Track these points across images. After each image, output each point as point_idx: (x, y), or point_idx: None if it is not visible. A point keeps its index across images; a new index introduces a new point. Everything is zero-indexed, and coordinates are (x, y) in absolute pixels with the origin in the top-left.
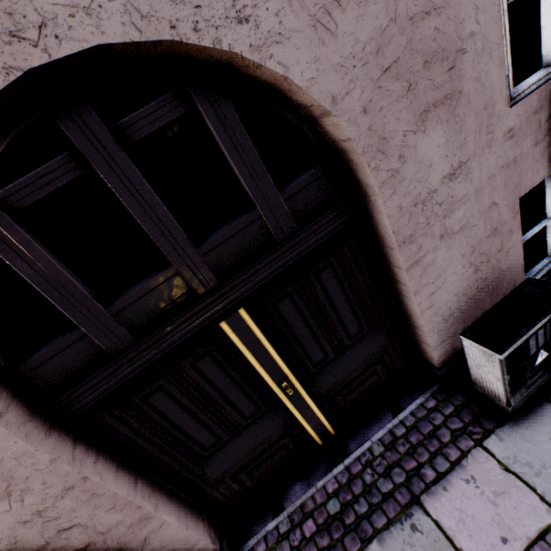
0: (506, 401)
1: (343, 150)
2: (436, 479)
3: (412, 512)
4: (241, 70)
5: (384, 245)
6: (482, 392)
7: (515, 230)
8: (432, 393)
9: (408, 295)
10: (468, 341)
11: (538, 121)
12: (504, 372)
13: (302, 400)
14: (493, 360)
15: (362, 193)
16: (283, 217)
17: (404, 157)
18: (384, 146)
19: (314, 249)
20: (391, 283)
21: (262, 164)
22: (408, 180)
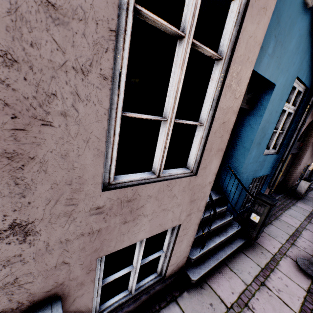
0: (302, 195)
1: (306, 142)
2: (295, 202)
3: (294, 205)
4: (312, 127)
5: (298, 159)
6: (296, 194)
7: (302, 170)
8: (285, 193)
9: (295, 170)
10: (303, 181)
11: (311, 155)
12: (307, 187)
13: (278, 179)
14: (307, 184)
15: (302, 149)
16: (299, 145)
17: (310, 148)
18: (311, 145)
19: (295, 153)
20: (291, 167)
21: (303, 137)
22: (308, 151)
